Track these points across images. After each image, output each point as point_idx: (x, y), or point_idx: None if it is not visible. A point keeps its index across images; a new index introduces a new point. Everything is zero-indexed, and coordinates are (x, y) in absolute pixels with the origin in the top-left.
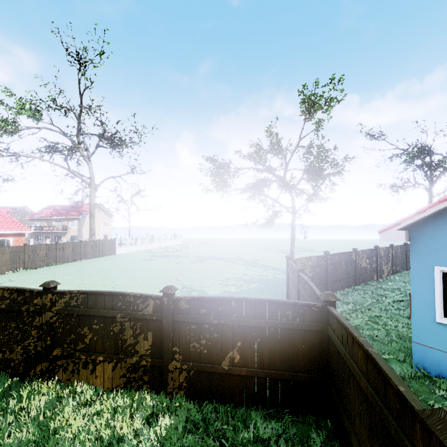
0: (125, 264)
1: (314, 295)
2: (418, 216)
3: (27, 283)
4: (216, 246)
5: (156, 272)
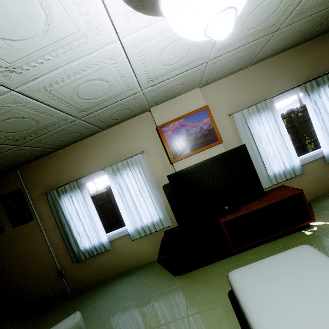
0: None
1: None
2: None
3: None
4: None
5: None
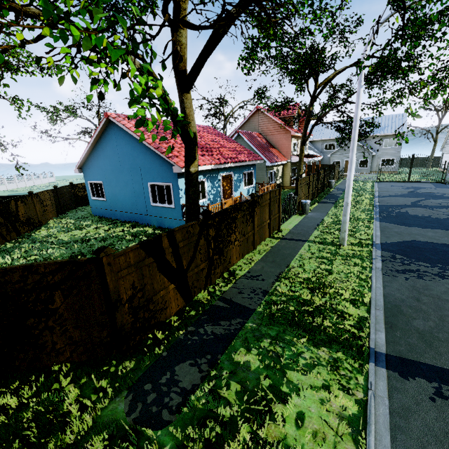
0: None
1: (40, 194)
2: (79, 164)
3: None
4: None
5: None
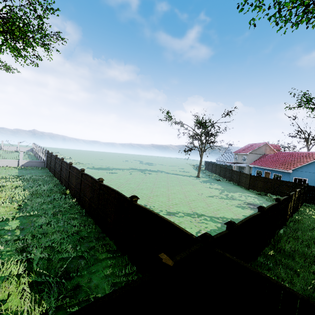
0: (118, 177)
1: (296, 184)
2: (294, 168)
3: (150, 199)
4: (87, 158)
5: (166, 182)
